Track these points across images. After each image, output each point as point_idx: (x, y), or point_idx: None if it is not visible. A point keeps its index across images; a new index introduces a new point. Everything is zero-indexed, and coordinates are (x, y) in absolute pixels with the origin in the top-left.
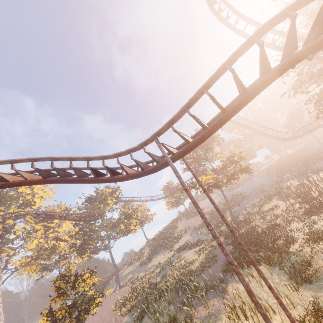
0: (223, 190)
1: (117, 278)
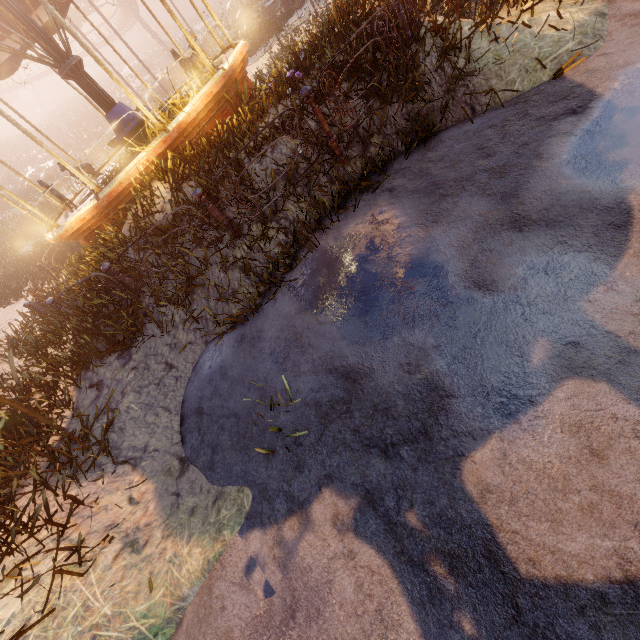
0: None
1: None
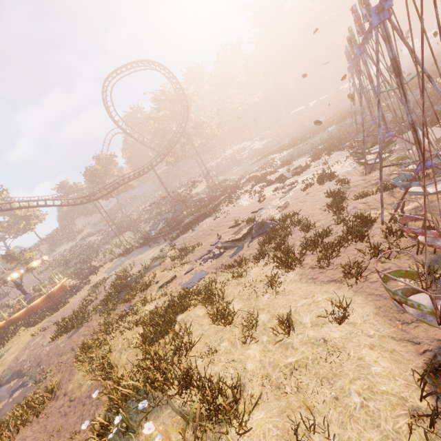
0: None
1: None
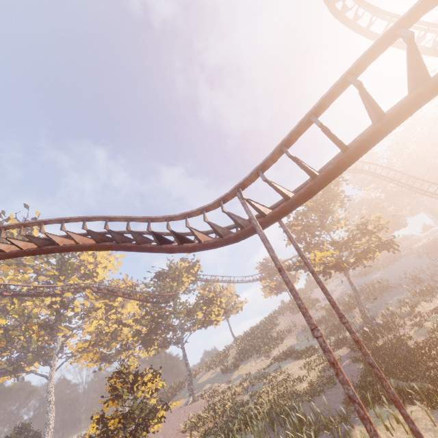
0: (351, 275)
1: (190, 386)
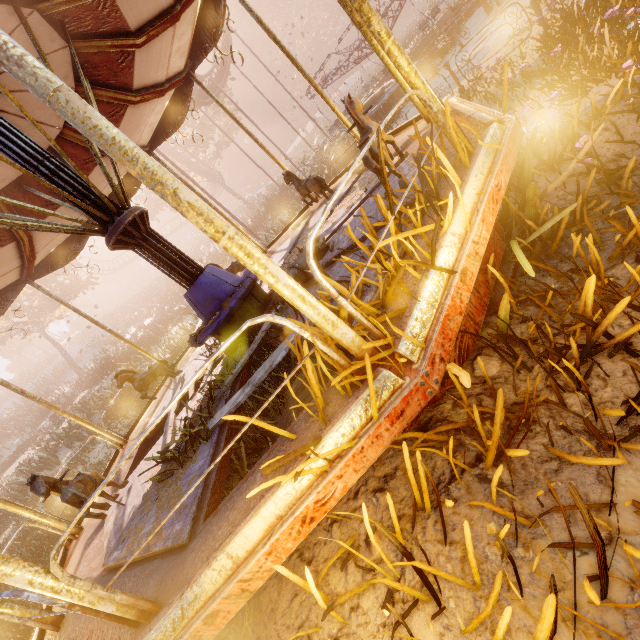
0: None
1: None
